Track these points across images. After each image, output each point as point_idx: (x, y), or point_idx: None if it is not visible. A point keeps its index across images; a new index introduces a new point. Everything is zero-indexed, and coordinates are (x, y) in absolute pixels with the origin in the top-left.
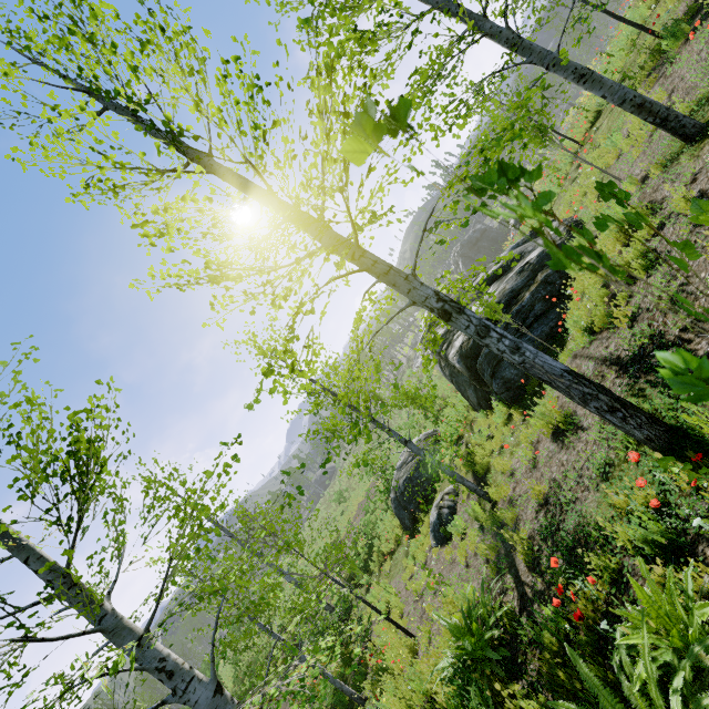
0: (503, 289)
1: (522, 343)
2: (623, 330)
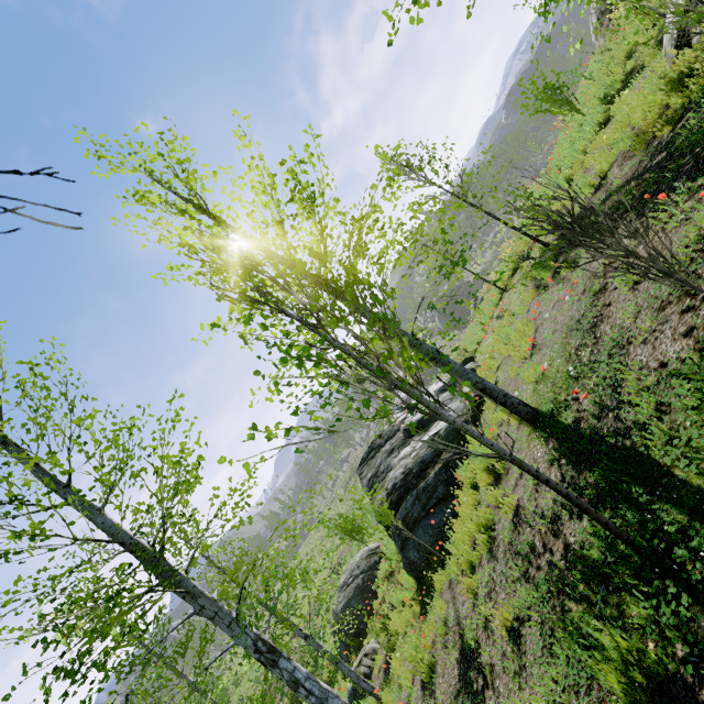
0: (417, 455)
1: (327, 701)
2: (465, 608)
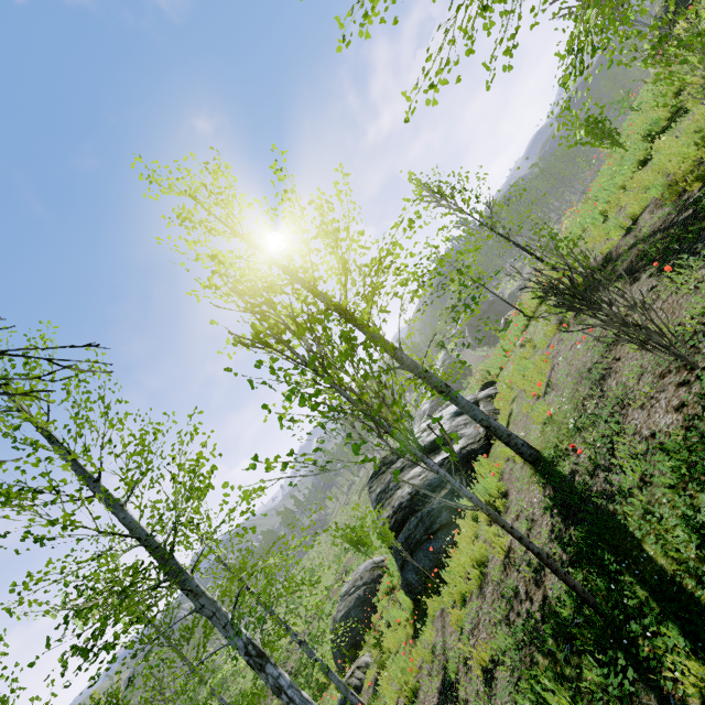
0: (425, 477)
1: None
2: (451, 640)
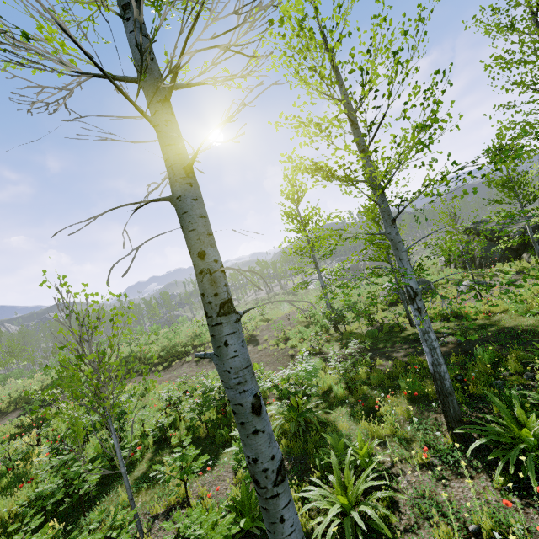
0: None
1: None
2: None
